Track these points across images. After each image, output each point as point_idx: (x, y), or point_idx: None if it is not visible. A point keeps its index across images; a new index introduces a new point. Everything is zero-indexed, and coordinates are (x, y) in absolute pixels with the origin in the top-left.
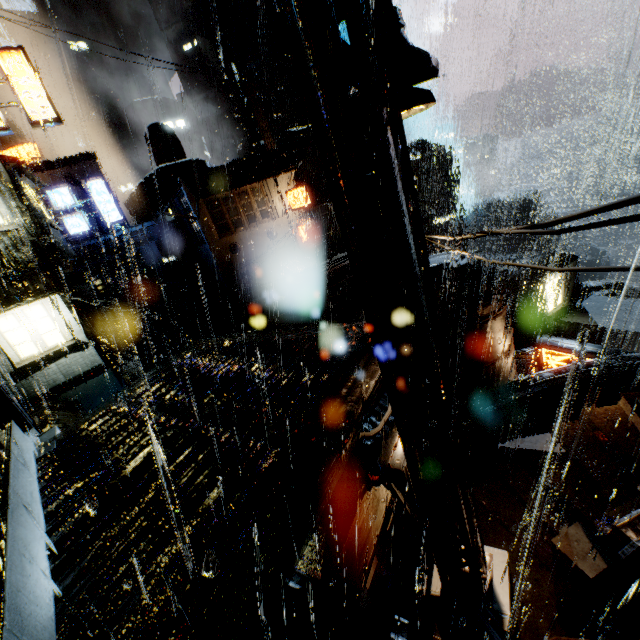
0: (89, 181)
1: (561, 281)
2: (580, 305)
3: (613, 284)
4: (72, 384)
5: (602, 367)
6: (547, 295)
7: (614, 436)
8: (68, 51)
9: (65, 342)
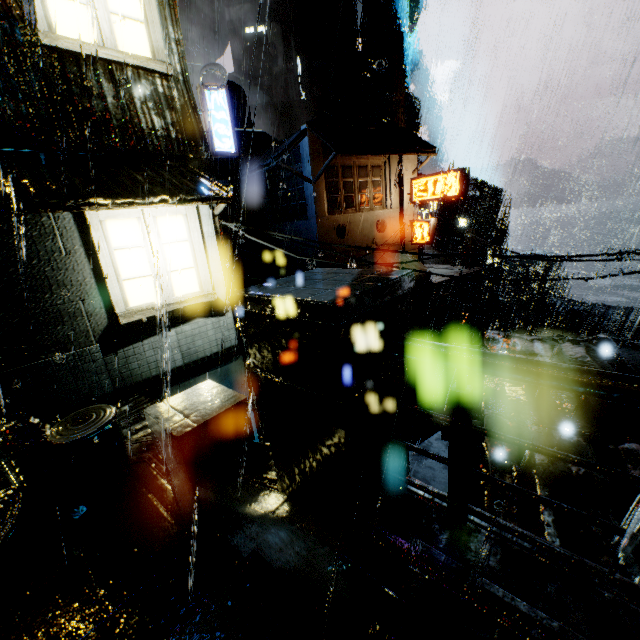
0: (209, 86)
1: None
2: None
3: None
4: (188, 373)
5: None
6: None
7: None
8: None
9: (202, 294)
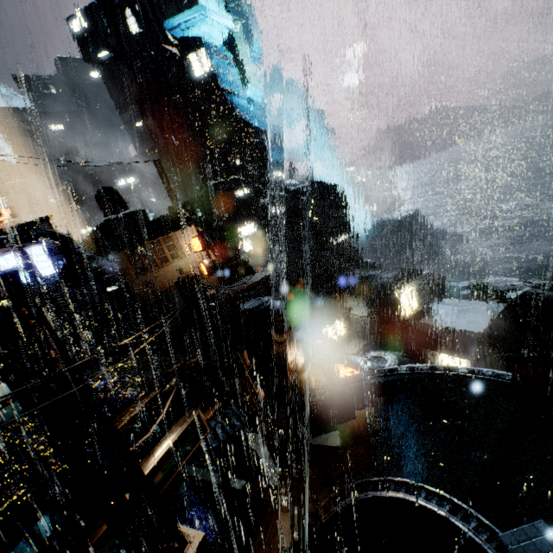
0: (30, 248)
1: (414, 290)
2: (435, 307)
3: (475, 284)
4: None
5: (359, 379)
6: (403, 303)
7: (363, 433)
8: (47, 134)
9: None
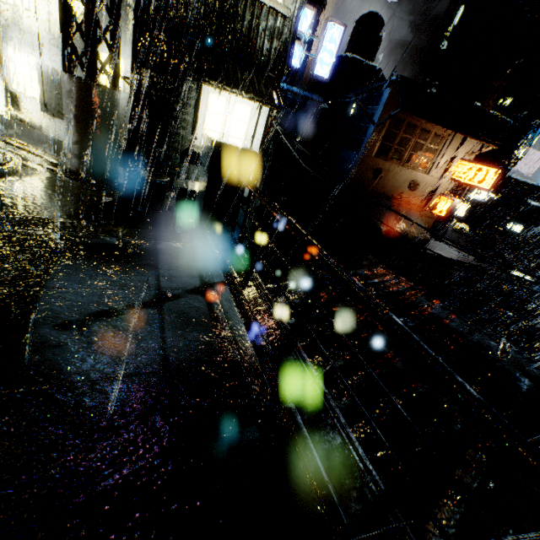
0: (334, 21)
1: None
2: None
3: None
4: None
5: None
6: None
7: None
8: None
9: None
